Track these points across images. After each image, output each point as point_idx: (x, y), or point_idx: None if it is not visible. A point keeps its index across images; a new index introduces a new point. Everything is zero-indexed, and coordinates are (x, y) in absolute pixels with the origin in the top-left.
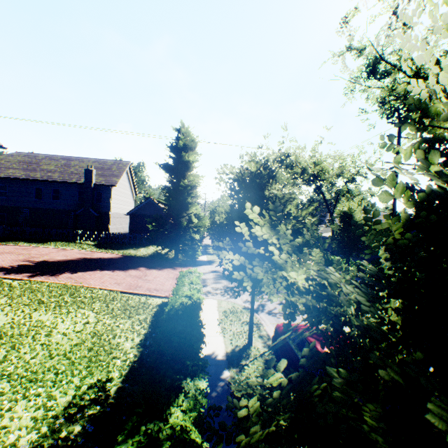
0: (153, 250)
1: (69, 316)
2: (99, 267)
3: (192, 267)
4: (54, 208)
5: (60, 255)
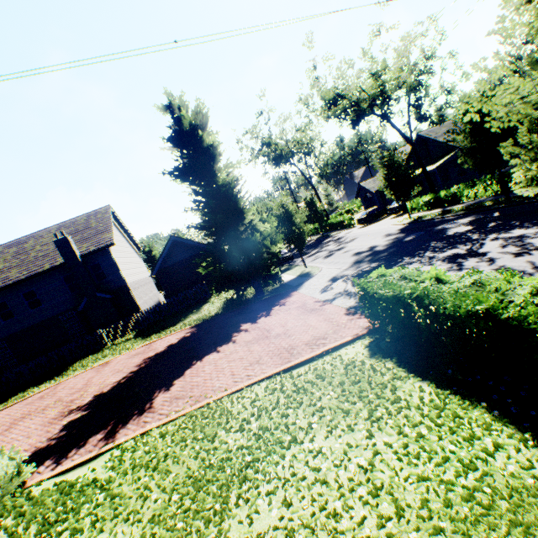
0: (221, 301)
1: (304, 481)
2: (189, 358)
3: (294, 291)
4: (42, 321)
5: (109, 375)
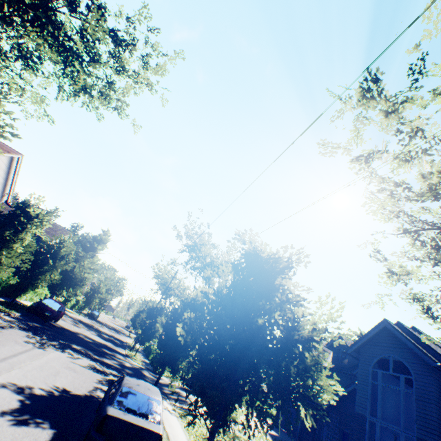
0: None
1: None
2: None
3: None
4: None
5: None
